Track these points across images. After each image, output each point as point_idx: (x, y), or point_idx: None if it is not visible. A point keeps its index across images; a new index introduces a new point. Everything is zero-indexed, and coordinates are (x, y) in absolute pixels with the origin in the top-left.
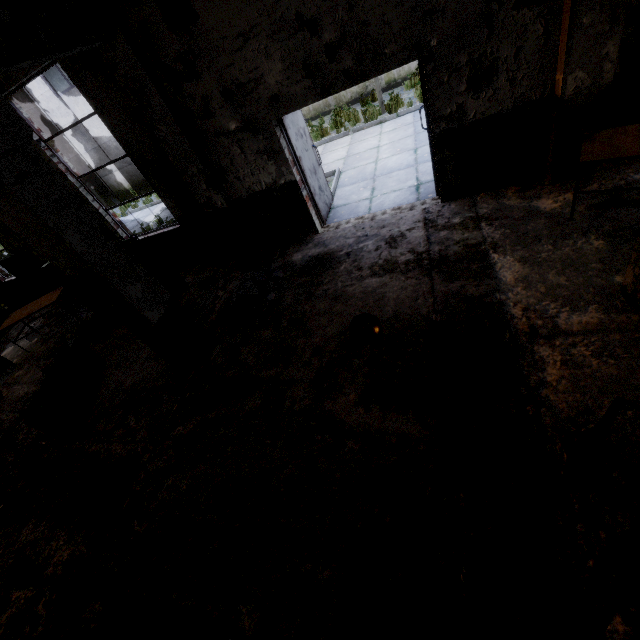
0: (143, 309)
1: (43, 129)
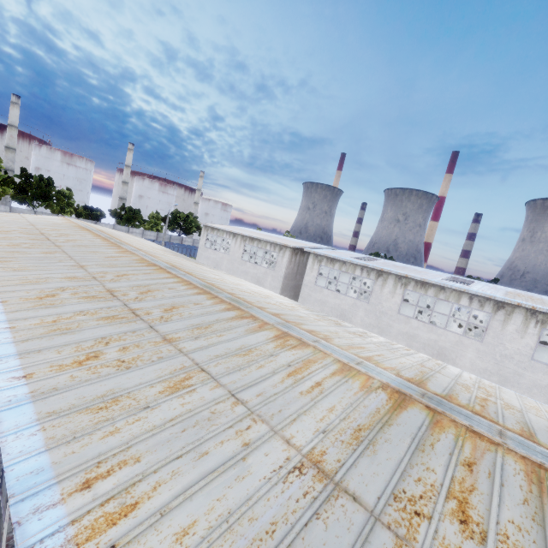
0: None
1: (291, 280)
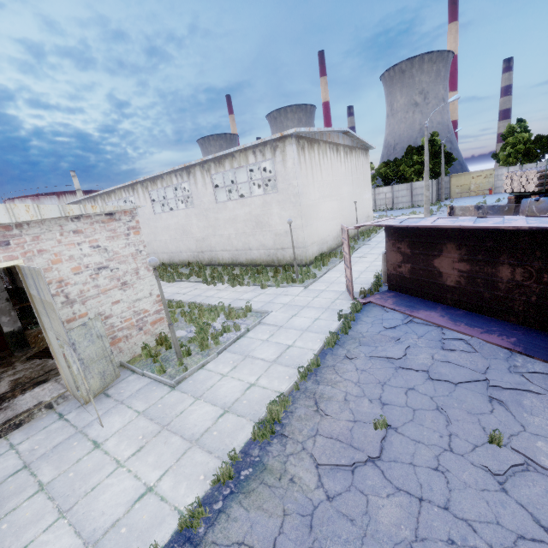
0: None
1: None
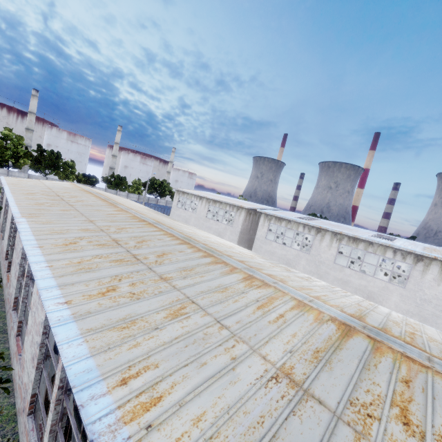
0: None
1: (245, 234)
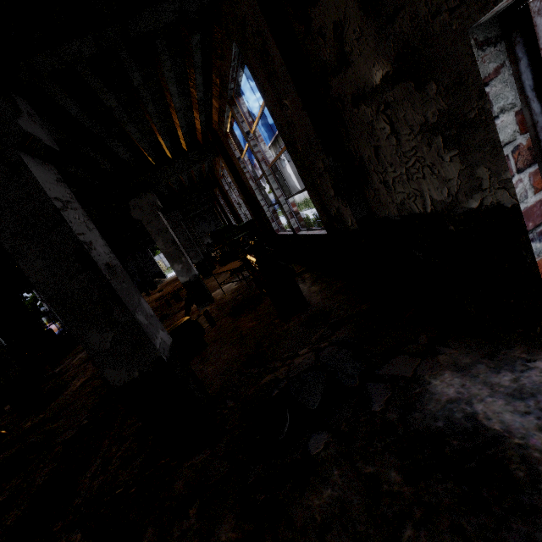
0: (104, 365)
1: None
